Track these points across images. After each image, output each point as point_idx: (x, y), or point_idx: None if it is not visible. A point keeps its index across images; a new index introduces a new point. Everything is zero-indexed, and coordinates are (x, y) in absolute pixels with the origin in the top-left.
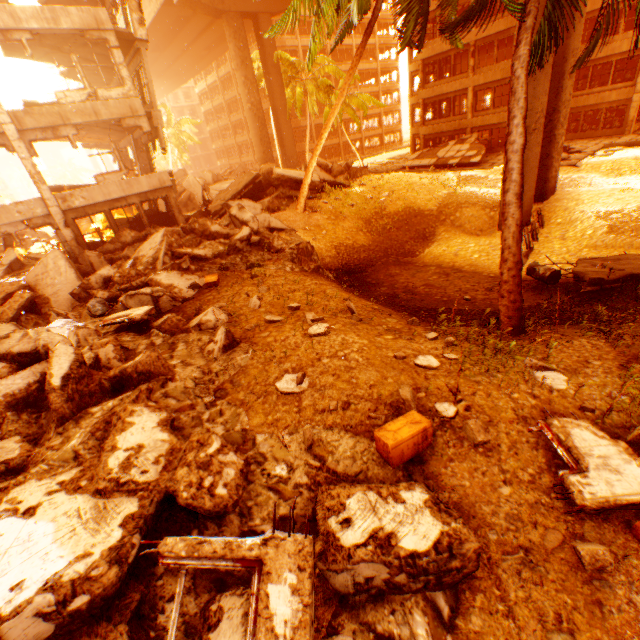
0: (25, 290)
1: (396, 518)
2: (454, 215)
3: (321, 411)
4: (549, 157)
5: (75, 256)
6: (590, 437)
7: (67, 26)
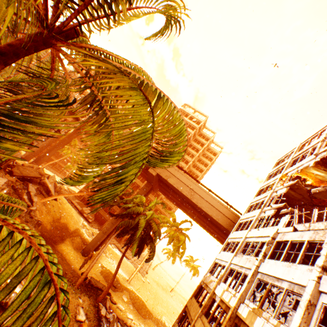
0: None
1: None
2: (75, 237)
3: None
4: (104, 240)
5: None
6: (82, 310)
7: None
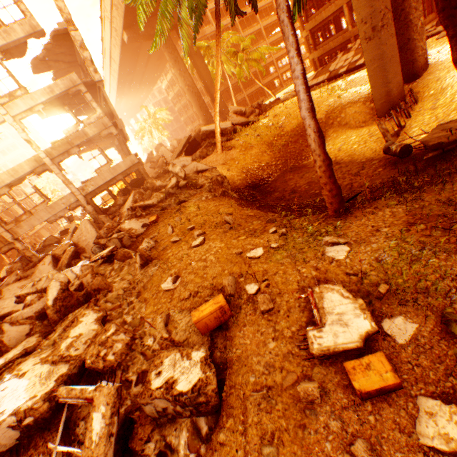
0: (71, 247)
1: (182, 370)
2: (340, 117)
3: (181, 300)
4: (411, 40)
5: (97, 219)
6: (337, 298)
7: (58, 92)
